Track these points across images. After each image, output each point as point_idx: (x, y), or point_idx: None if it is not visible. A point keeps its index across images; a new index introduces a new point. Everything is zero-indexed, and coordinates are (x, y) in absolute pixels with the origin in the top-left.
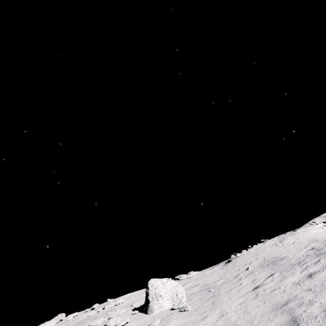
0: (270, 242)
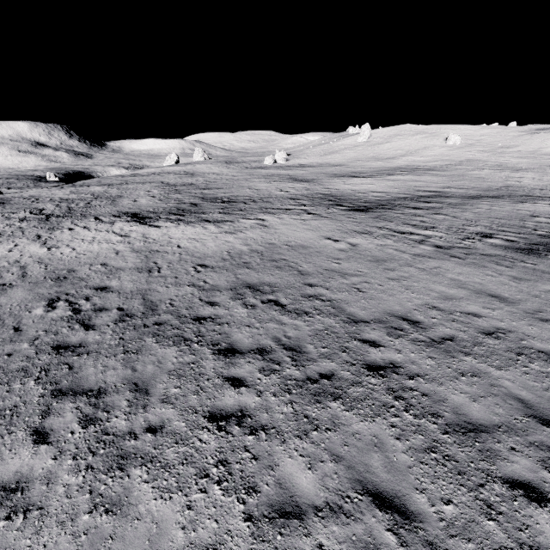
0: None
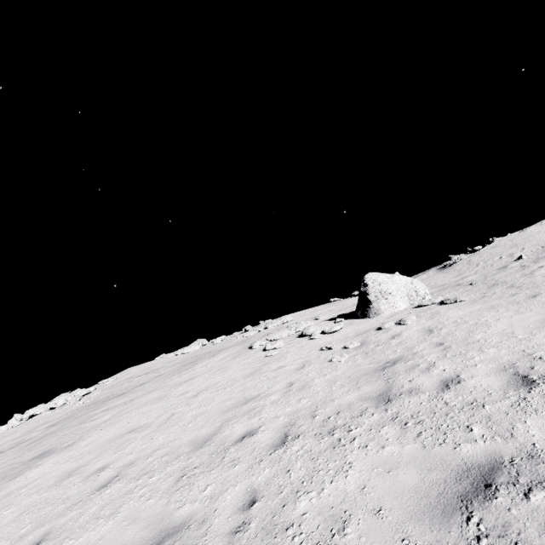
0: (538, 228)
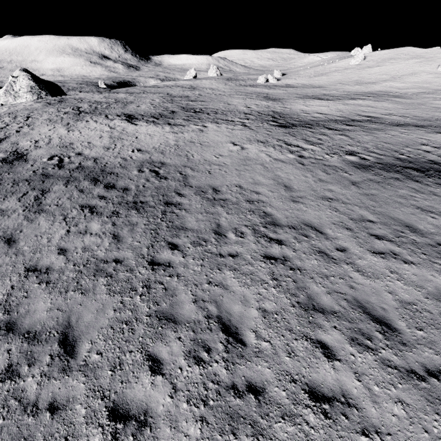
0: None
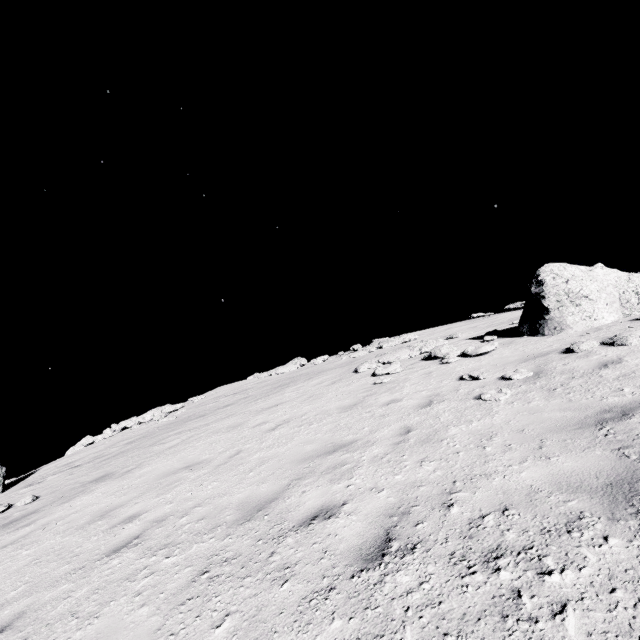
0: None
